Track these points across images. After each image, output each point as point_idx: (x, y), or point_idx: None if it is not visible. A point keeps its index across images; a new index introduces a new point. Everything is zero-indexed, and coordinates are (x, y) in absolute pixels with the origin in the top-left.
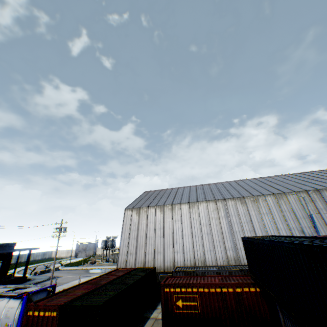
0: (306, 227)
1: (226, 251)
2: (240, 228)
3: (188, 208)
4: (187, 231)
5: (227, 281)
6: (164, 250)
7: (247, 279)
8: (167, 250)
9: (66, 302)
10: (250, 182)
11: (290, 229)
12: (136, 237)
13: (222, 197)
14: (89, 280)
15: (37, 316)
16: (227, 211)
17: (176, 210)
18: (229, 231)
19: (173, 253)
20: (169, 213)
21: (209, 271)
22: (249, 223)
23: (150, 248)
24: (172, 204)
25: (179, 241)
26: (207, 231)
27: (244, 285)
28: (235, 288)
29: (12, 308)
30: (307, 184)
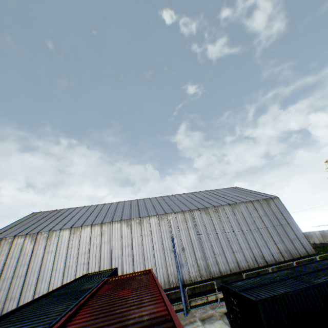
0: (177, 245)
1: None
2: (120, 253)
3: (69, 235)
4: (60, 263)
5: None
6: (22, 294)
7: None
8: (26, 292)
9: None
10: (149, 201)
11: (164, 249)
12: None
13: (110, 220)
14: None
15: None
16: (111, 235)
17: (52, 238)
18: (107, 258)
19: (33, 296)
20: (43, 242)
21: None
22: (129, 246)
23: (2, 294)
24: (50, 231)
25: (45, 279)
26: (83, 261)
27: None
28: None
29: None
30: (188, 204)
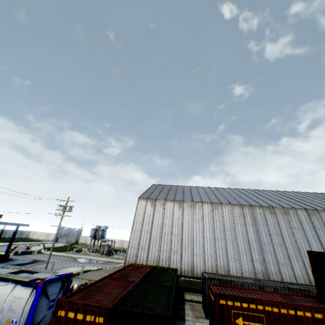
0: None
1: (253, 262)
2: (269, 239)
3: (211, 209)
4: (209, 233)
5: (295, 301)
6: (182, 250)
7: (317, 302)
8: (185, 250)
9: (115, 304)
10: (268, 193)
11: (324, 249)
12: (149, 231)
13: (248, 204)
14: (111, 273)
15: (72, 319)
16: (255, 218)
17: (197, 208)
18: (256, 241)
19: (192, 255)
20: (189, 210)
21: (250, 283)
22: (278, 235)
23: (166, 246)
24: (193, 201)
25: (199, 243)
26: (231, 237)
27: (324, 311)
28: (313, 313)
29: (18, 299)
30: None
